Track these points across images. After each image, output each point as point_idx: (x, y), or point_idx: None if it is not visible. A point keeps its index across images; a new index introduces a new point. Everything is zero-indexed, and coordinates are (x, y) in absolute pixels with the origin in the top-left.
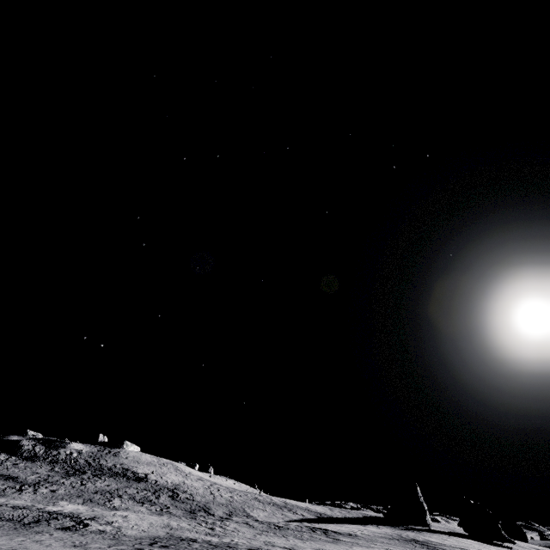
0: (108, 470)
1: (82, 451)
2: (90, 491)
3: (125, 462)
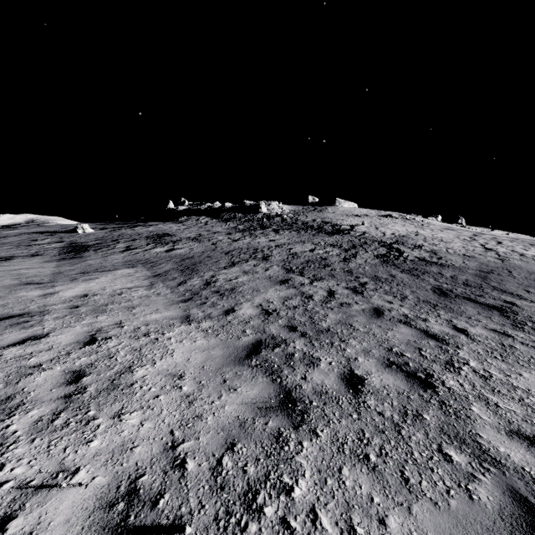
0: (301, 225)
1: (283, 210)
2: (222, 250)
3: (329, 216)
